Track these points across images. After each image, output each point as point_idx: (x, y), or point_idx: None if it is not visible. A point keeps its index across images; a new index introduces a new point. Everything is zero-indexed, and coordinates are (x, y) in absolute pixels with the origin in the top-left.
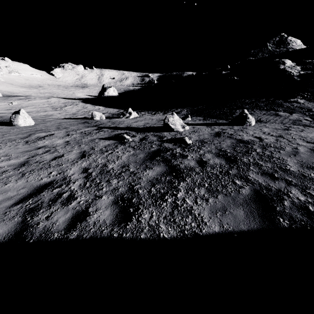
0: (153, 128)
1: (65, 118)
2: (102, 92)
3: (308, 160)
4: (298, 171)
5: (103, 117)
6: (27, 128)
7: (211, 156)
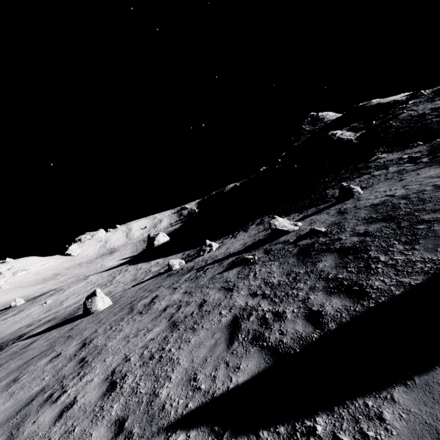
0: (260, 242)
1: (134, 285)
2: (150, 243)
3: None
4: None
5: (182, 262)
6: (112, 307)
7: (364, 227)
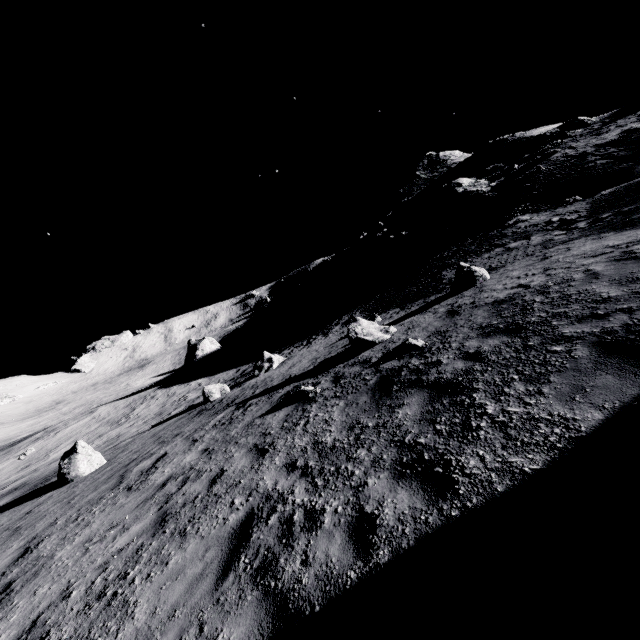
0: (335, 359)
1: (152, 426)
2: (191, 354)
3: (622, 274)
4: (624, 292)
5: (226, 389)
6: (101, 472)
7: (477, 342)
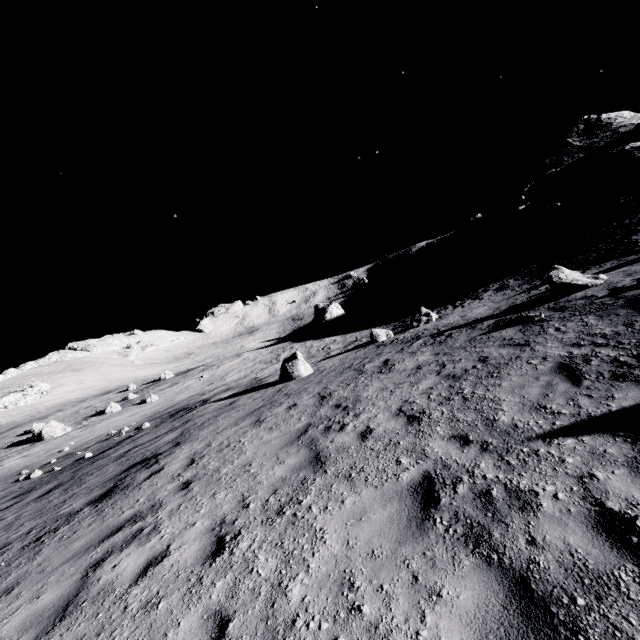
0: (530, 303)
1: (322, 359)
2: (319, 317)
3: None
4: None
5: (390, 334)
6: (321, 373)
7: None
